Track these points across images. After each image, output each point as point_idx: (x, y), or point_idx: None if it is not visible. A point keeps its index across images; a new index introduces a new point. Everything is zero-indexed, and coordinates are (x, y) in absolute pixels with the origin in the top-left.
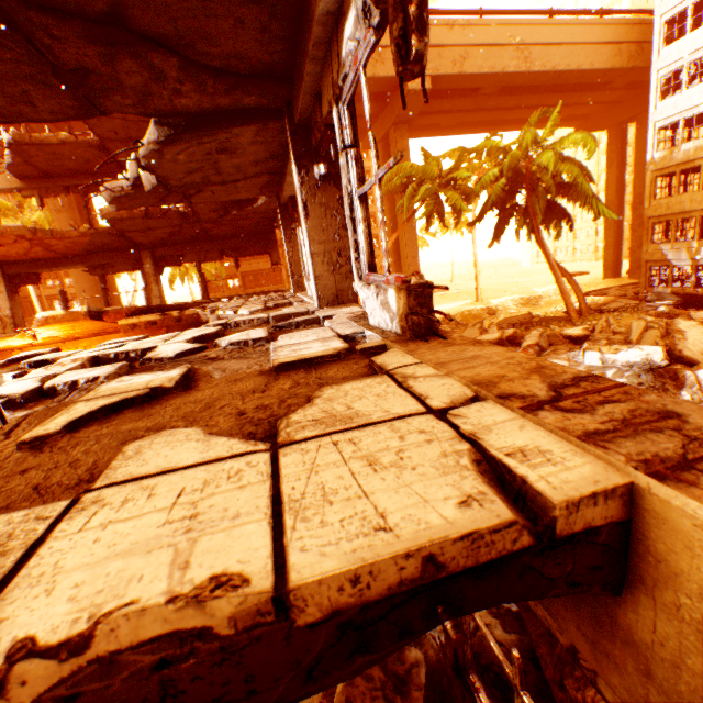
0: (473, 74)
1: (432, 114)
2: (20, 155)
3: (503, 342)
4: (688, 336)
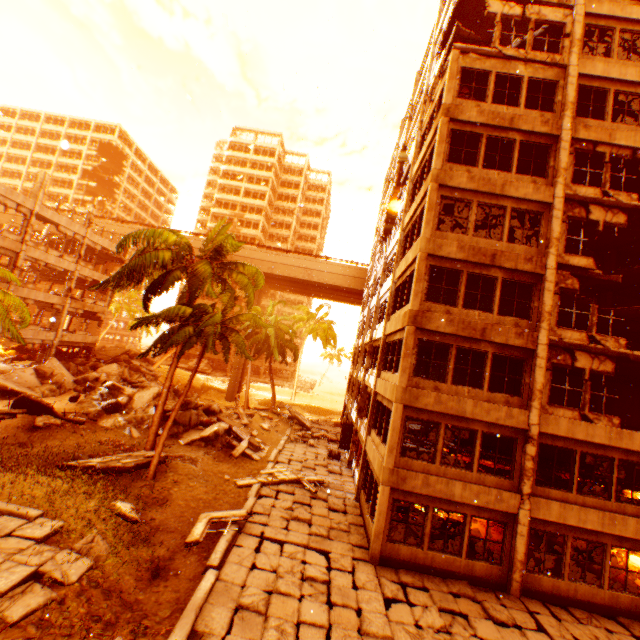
0: (279, 274)
1: (285, 285)
2: (34, 269)
3: (127, 379)
4: (148, 391)
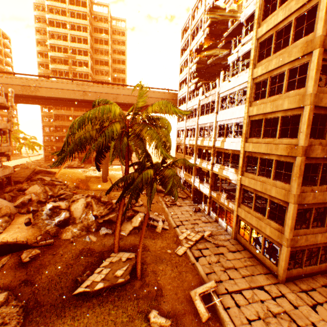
0: (121, 102)
1: (122, 107)
2: None
3: (53, 195)
4: (78, 203)
